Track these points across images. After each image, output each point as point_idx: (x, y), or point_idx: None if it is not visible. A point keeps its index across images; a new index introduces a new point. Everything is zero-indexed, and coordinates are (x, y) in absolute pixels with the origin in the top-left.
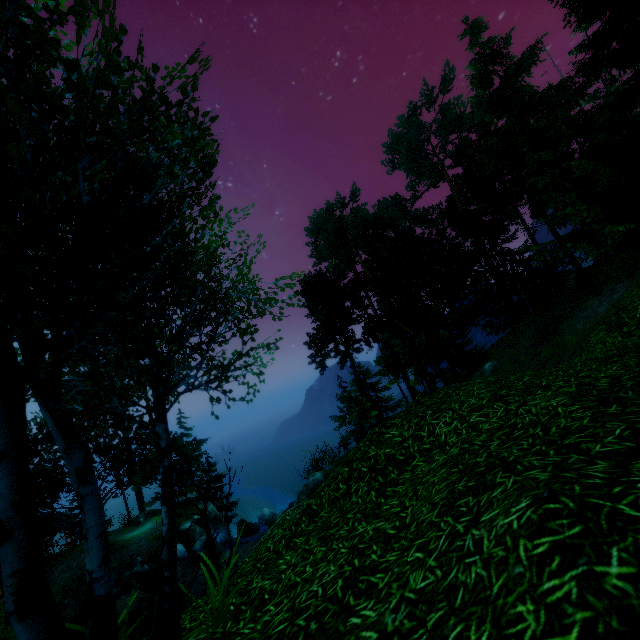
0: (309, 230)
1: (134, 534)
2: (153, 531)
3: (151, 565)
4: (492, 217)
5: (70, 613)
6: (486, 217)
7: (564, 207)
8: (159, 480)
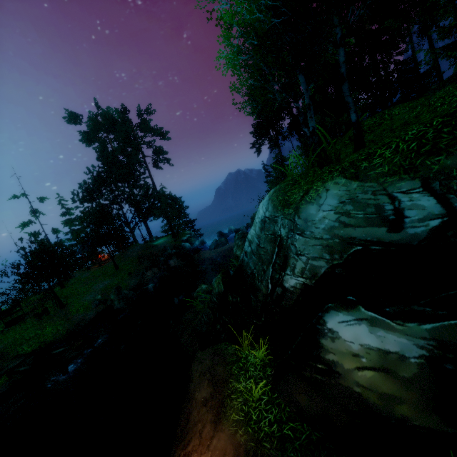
0: (253, 44)
1: (155, 244)
2: (167, 241)
3: (176, 250)
4: (389, 36)
5: (146, 264)
6: (384, 36)
7: (454, 20)
8: (166, 216)
